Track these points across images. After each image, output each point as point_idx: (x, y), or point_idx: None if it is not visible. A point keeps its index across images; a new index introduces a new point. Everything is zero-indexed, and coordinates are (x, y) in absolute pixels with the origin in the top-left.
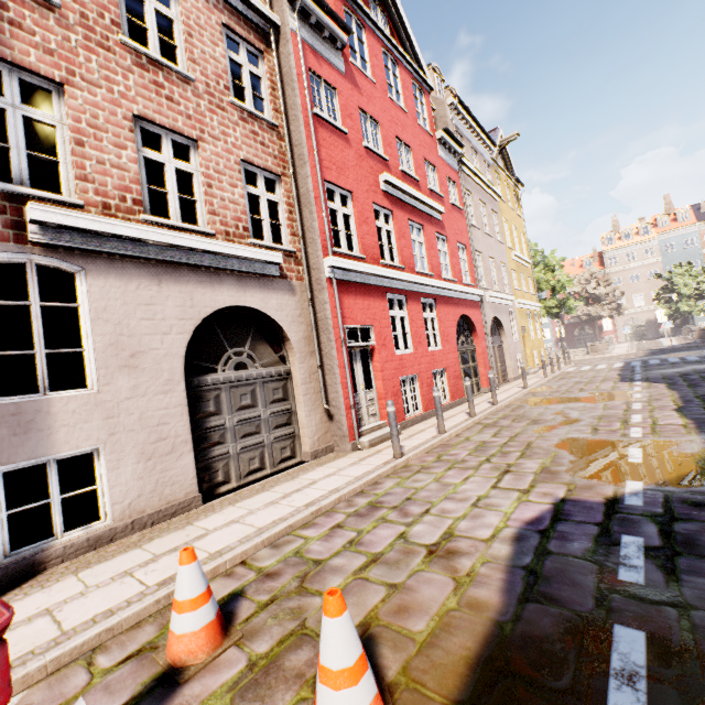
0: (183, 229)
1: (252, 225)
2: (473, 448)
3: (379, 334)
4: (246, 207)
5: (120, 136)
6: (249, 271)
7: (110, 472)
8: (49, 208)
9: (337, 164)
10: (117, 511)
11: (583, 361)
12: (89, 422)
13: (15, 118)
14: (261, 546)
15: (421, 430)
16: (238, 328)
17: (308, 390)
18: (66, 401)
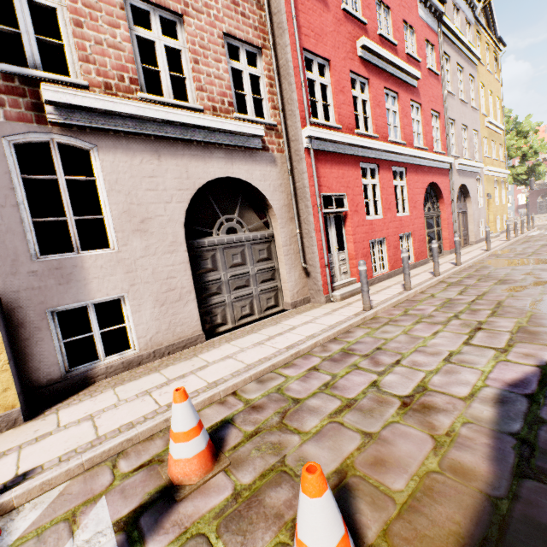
0: (175, 106)
1: (238, 105)
2: (439, 305)
3: (352, 201)
4: (230, 82)
5: (112, 14)
6: (235, 144)
7: (134, 314)
8: (58, 89)
9: (315, 31)
10: (142, 343)
11: (546, 226)
12: (114, 275)
13: (21, 2)
14: (249, 381)
15: (387, 286)
16: (228, 198)
17: (289, 251)
18: (95, 258)
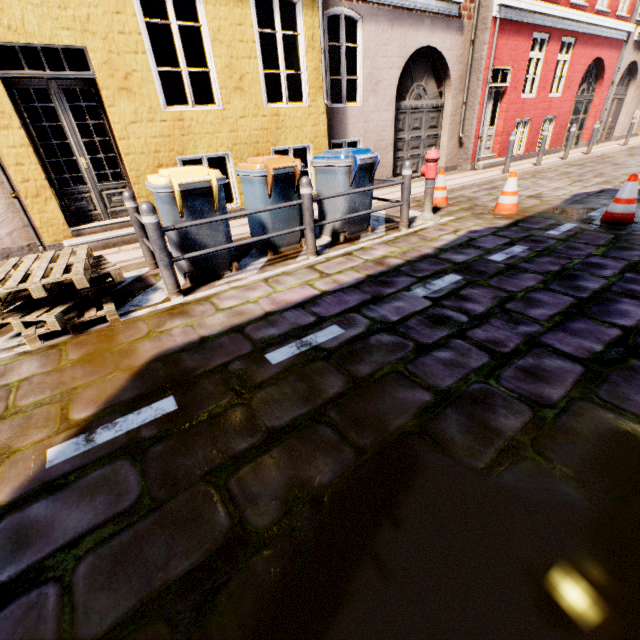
0: None
1: None
2: (558, 174)
3: (514, 77)
4: None
5: None
6: (439, 13)
7: None
8: None
9: None
10: None
11: None
12: (358, 124)
13: None
14: None
15: (519, 164)
16: (420, 66)
17: (452, 122)
18: (352, 110)
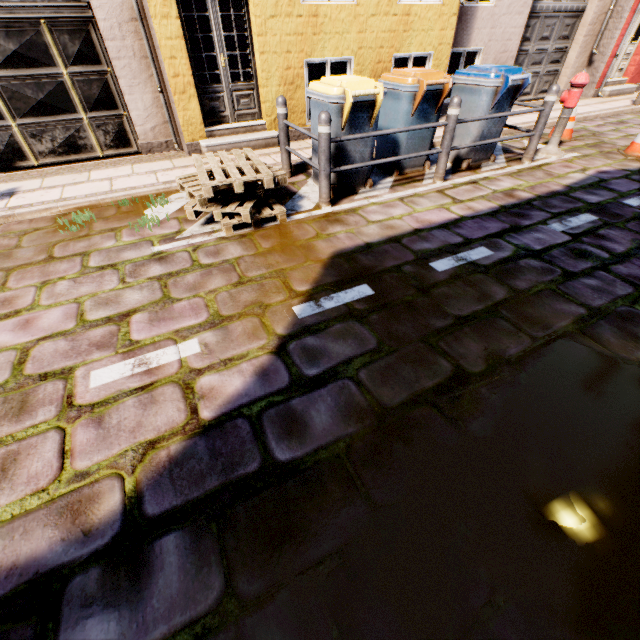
0: None
1: None
2: None
3: None
4: None
5: None
6: None
7: None
8: None
9: None
10: None
11: None
12: (485, 29)
13: None
14: None
15: None
16: None
17: (589, 32)
18: (482, 10)
